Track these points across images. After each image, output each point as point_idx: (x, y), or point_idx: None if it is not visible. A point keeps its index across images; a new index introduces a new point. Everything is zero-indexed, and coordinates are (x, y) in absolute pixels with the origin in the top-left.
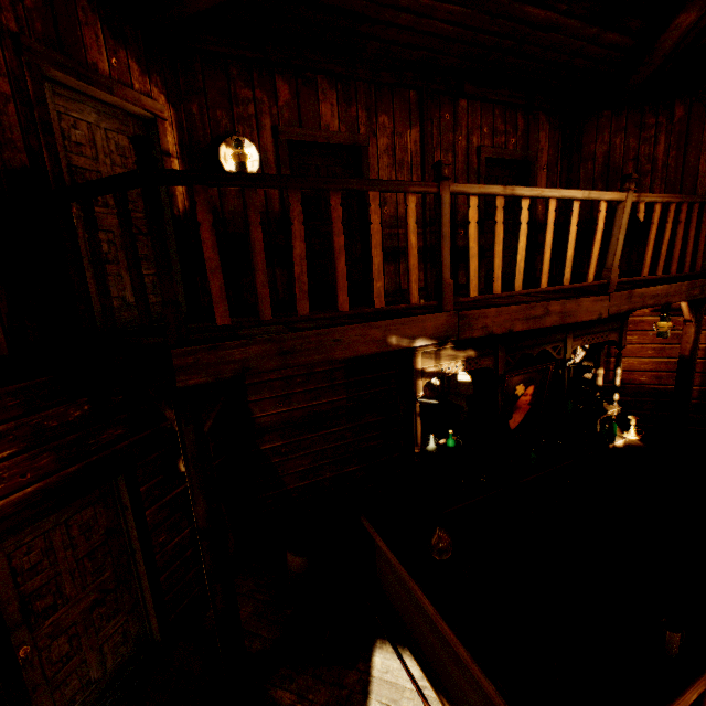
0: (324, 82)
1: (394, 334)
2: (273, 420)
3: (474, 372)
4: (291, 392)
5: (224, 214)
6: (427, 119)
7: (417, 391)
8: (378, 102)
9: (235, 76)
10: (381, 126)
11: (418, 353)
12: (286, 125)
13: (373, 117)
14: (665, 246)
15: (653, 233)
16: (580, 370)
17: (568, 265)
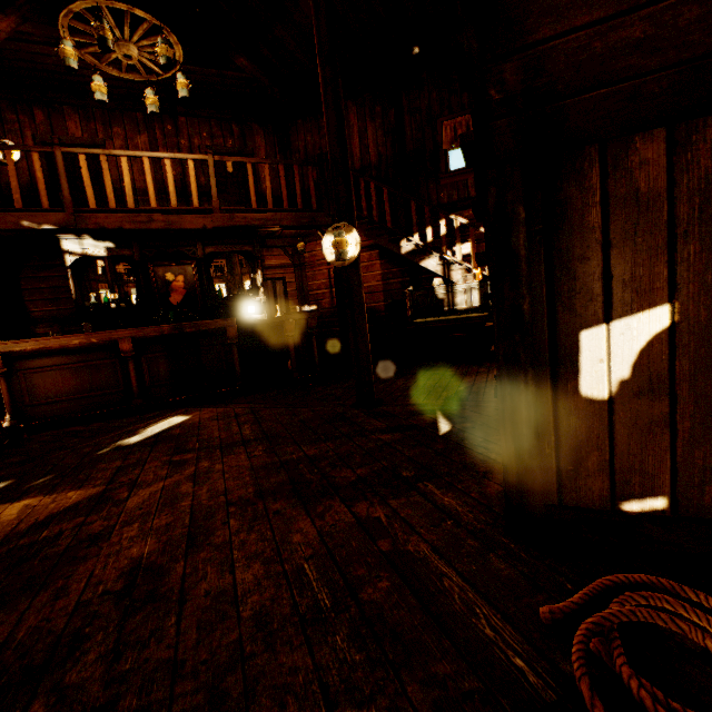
0: (70, 110)
1: (26, 221)
2: (45, 315)
3: (135, 264)
4: (59, 297)
5: (1, 184)
6: (150, 129)
7: (67, 262)
8: (112, 120)
9: (5, 109)
10: (116, 134)
11: (64, 240)
12: (43, 134)
13: (109, 129)
14: (270, 190)
15: (252, 181)
16: (239, 274)
17: (173, 196)
